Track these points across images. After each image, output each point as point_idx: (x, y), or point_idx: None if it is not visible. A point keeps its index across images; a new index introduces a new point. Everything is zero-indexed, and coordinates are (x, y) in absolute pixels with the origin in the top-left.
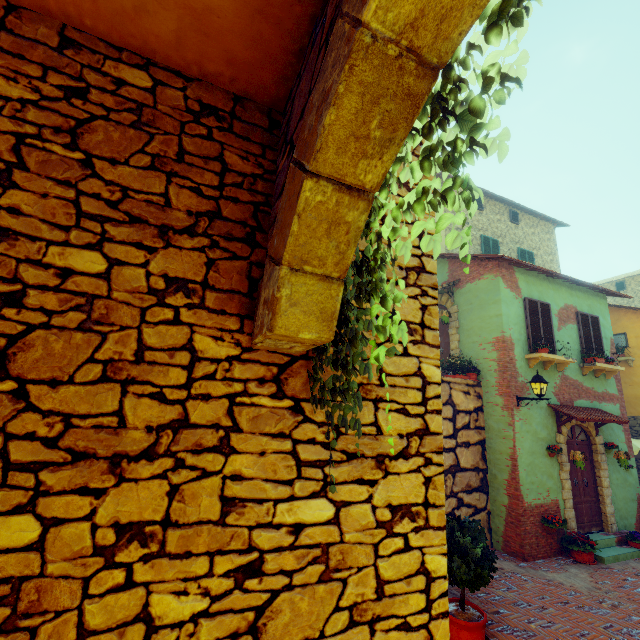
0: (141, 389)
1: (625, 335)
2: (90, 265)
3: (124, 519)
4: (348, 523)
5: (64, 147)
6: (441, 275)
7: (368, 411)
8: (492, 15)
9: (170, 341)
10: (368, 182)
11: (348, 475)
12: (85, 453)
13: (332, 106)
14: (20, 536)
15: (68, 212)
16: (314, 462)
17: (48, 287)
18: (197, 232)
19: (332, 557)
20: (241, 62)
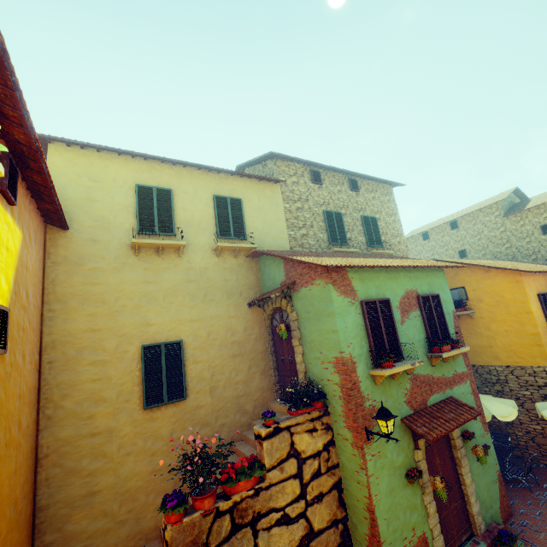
0: None
1: (464, 289)
2: None
3: None
4: None
5: None
6: (279, 274)
7: None
8: None
9: None
10: None
11: None
12: None
13: None
14: None
15: None
16: None
17: None
18: None
19: None
20: None
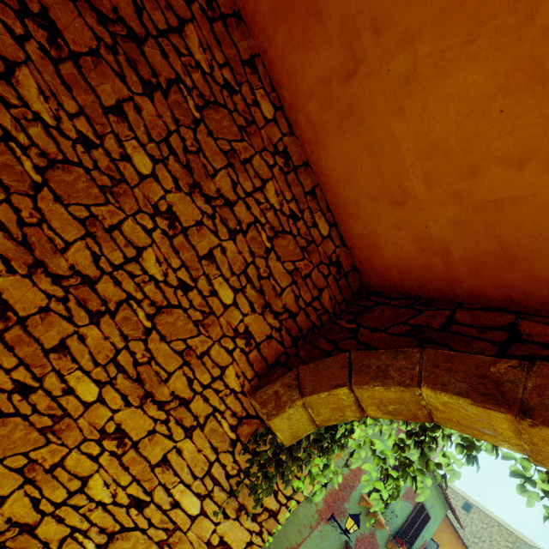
0: (188, 371)
1: (438, 547)
2: (226, 297)
3: (124, 426)
4: (197, 526)
5: (267, 237)
6: None
7: (261, 476)
8: (466, 439)
9: (219, 359)
10: (369, 412)
11: (221, 500)
12: (142, 380)
13: (384, 388)
14: (87, 394)
15: (241, 267)
16: (214, 478)
17: (202, 293)
18: (278, 317)
19: (174, 536)
20: (372, 265)
